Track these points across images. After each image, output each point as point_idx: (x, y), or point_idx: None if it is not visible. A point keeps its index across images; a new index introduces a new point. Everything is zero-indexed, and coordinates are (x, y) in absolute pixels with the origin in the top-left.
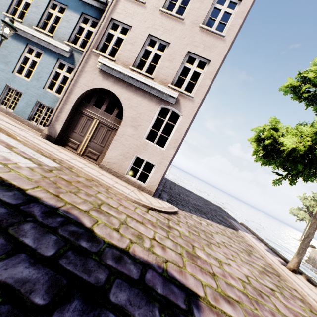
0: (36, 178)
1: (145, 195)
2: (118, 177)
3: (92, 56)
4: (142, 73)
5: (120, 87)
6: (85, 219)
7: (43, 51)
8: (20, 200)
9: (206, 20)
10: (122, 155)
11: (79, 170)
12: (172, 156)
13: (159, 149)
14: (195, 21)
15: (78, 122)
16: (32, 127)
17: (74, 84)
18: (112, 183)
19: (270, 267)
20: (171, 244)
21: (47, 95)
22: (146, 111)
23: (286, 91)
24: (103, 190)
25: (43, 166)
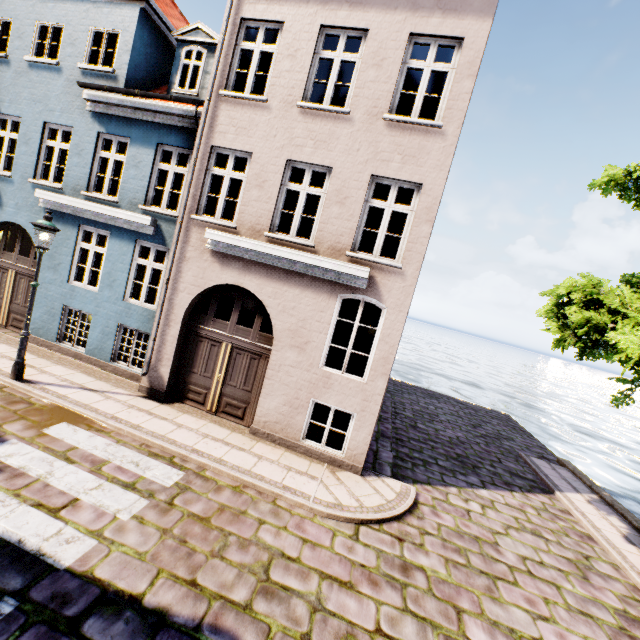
0: (152, 544)
1: (347, 481)
2: (288, 448)
3: (193, 227)
4: (291, 241)
5: (256, 276)
6: (248, 633)
7: (109, 232)
8: (138, 636)
9: (396, 100)
10: (286, 404)
11: (218, 470)
12: (383, 393)
13: (354, 382)
14: (373, 109)
15: (196, 353)
16: (121, 374)
17: (173, 287)
18: (280, 476)
19: (637, 600)
20: (413, 632)
21: (132, 311)
22: (314, 312)
23: (607, 187)
24: (268, 511)
25: (157, 494)
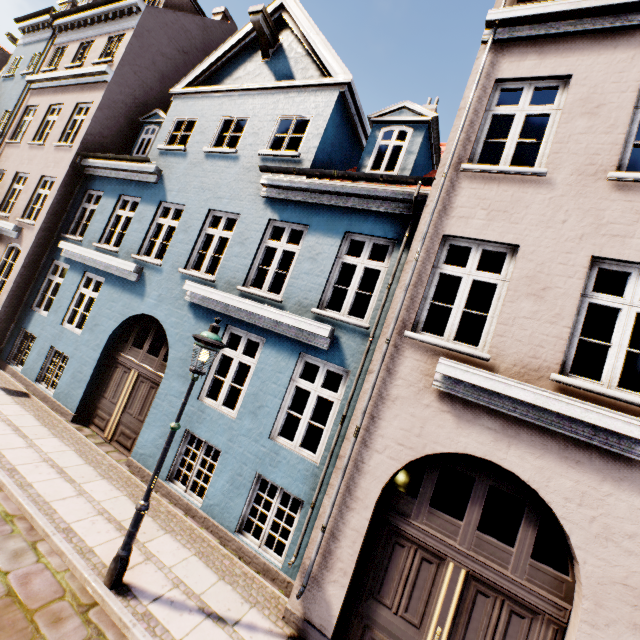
0: None
1: None
2: None
3: (405, 349)
4: (616, 396)
5: (532, 449)
6: None
7: (262, 338)
8: None
9: None
10: None
11: None
12: None
13: None
14: None
15: (389, 566)
16: (248, 560)
17: (364, 441)
18: None
19: None
20: None
21: (280, 457)
22: None
23: None
24: None
25: None
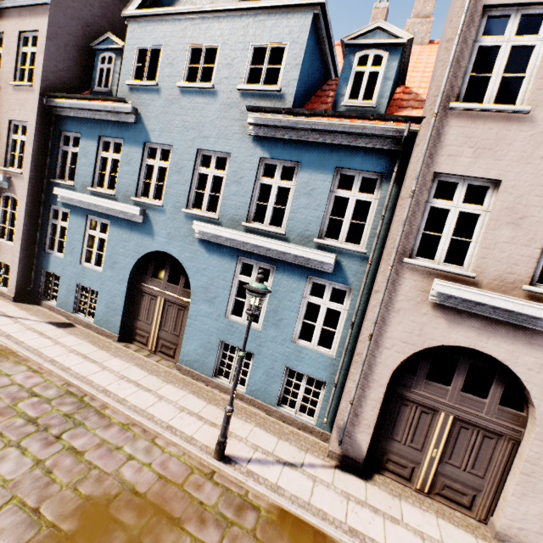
0: None
1: None
2: None
3: (404, 272)
4: None
5: (506, 339)
6: None
7: (272, 265)
8: None
9: None
10: None
11: None
12: None
13: None
14: None
15: (397, 418)
16: (290, 422)
17: (375, 342)
18: None
19: None
20: None
21: (303, 354)
22: None
23: None
24: None
25: None
